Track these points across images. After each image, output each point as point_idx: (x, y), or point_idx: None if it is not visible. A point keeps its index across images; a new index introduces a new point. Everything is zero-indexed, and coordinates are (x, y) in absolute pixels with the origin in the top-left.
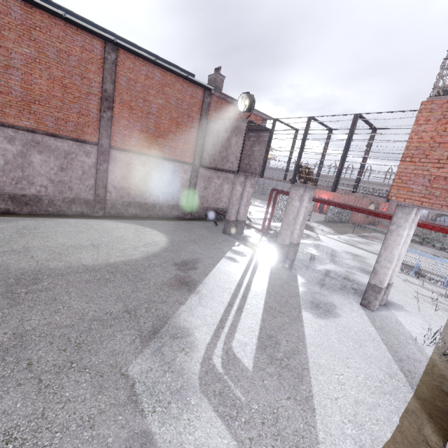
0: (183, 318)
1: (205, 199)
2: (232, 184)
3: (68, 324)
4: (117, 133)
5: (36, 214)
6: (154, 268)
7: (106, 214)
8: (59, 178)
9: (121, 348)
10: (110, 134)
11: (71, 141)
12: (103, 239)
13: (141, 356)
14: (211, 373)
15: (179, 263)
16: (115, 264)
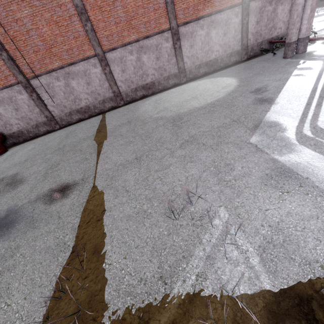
0: (272, 118)
1: (258, 34)
2: (286, 2)
3: (208, 130)
4: (179, 11)
5: (155, 93)
6: (237, 98)
7: (187, 79)
8: (158, 66)
9: (241, 135)
10: (175, 15)
11: (156, 36)
12: (195, 93)
13: (253, 136)
14: (304, 138)
15: (253, 91)
16: (211, 103)
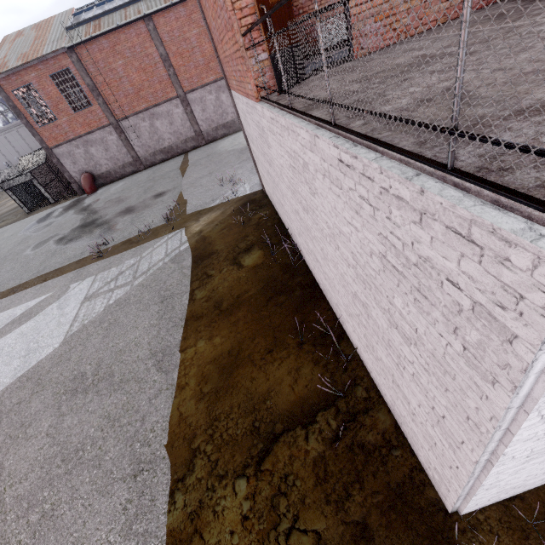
0: None
1: None
2: None
3: None
4: None
5: (236, 132)
6: None
7: None
8: None
9: None
10: None
11: None
12: None
13: None
14: None
15: None
16: None
